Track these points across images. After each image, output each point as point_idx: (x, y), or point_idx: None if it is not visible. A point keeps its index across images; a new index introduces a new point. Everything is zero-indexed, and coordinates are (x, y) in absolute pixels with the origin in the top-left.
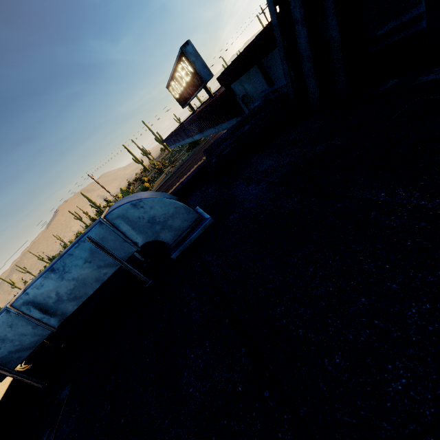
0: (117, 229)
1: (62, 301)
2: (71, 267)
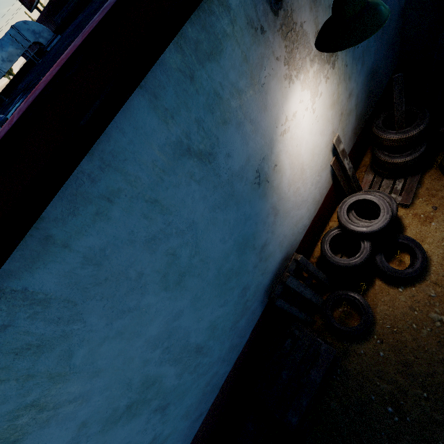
0: (20, 32)
1: (5, 61)
2: (5, 46)
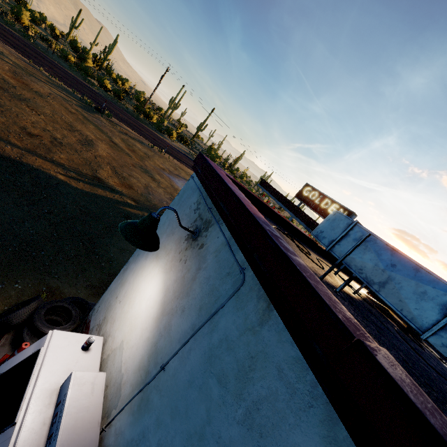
0: None
1: None
2: None
